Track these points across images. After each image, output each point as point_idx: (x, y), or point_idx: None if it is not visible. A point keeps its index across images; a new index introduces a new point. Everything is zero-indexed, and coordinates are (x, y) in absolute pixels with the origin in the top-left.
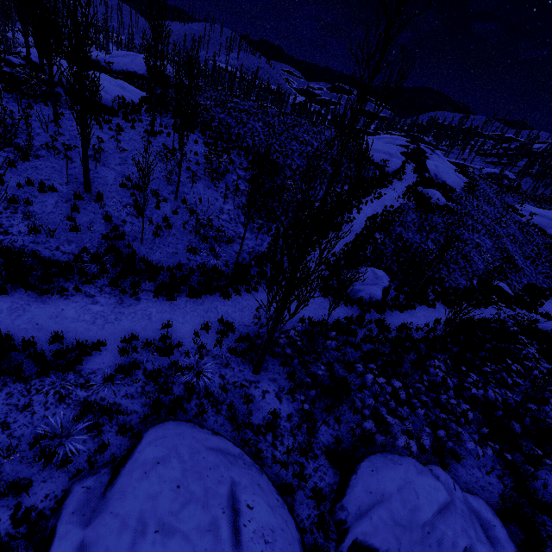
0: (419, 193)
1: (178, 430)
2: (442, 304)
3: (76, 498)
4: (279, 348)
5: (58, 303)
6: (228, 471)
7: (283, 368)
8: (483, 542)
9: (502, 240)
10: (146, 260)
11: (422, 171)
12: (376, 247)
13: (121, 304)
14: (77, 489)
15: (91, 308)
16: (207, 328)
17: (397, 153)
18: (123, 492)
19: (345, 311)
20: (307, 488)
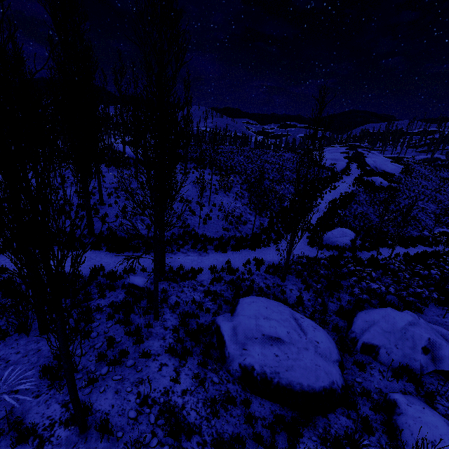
0: (365, 181)
1: (255, 296)
2: (400, 246)
3: (220, 318)
4: (294, 265)
5: (172, 256)
6: (286, 308)
7: (298, 279)
8: (441, 339)
9: (444, 203)
10: (204, 236)
11: (363, 166)
12: (340, 218)
13: (200, 255)
14: (218, 317)
15: (188, 257)
16: (249, 262)
17: (340, 158)
18: (243, 310)
19: (328, 253)
20: (329, 328)
